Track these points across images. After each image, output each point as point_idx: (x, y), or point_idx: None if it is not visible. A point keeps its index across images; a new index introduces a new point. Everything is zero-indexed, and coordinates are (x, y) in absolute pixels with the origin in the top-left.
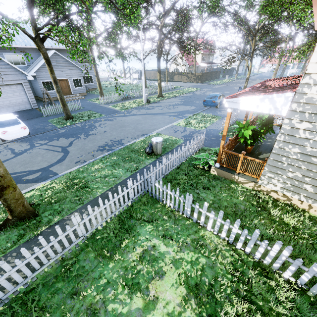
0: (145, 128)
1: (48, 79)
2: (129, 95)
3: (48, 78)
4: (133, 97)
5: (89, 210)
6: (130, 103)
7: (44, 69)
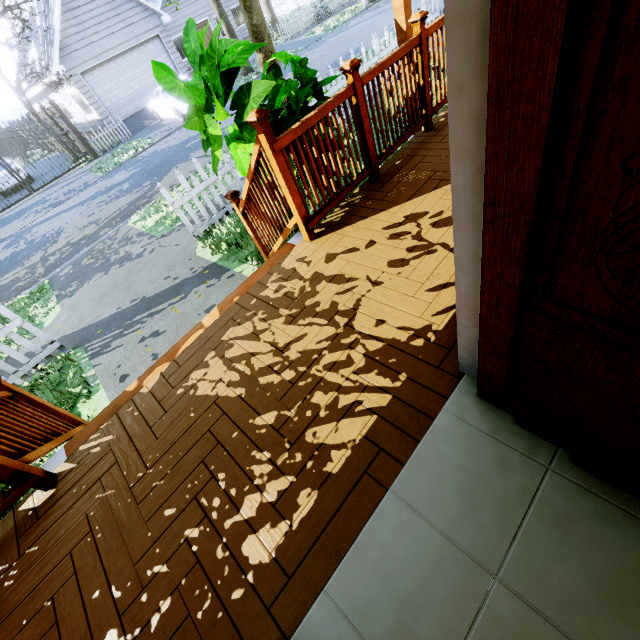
0: (391, 23)
1: (179, 33)
2: (327, 7)
3: (179, 28)
4: (335, 11)
5: (386, 38)
6: (336, 19)
7: (168, 9)
